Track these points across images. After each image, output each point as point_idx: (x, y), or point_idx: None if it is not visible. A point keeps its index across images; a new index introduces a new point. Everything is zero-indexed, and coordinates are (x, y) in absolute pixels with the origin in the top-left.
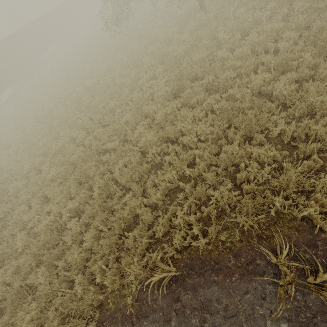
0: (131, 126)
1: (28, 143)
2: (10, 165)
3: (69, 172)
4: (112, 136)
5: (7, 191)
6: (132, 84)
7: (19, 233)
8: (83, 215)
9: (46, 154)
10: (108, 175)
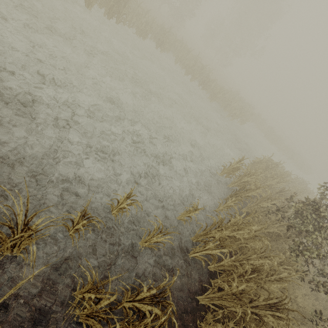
0: None
1: None
2: None
3: None
4: None
5: None
6: None
7: None
8: None
9: None
10: None
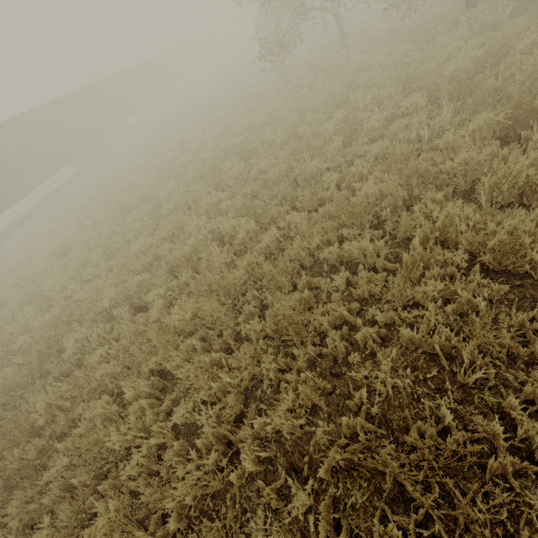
0: (388, 206)
1: (108, 247)
2: (69, 290)
3: (228, 313)
4: (343, 228)
5: (59, 349)
6: (347, 130)
7: (98, 503)
8: (320, 465)
9: (150, 268)
10: (369, 331)
